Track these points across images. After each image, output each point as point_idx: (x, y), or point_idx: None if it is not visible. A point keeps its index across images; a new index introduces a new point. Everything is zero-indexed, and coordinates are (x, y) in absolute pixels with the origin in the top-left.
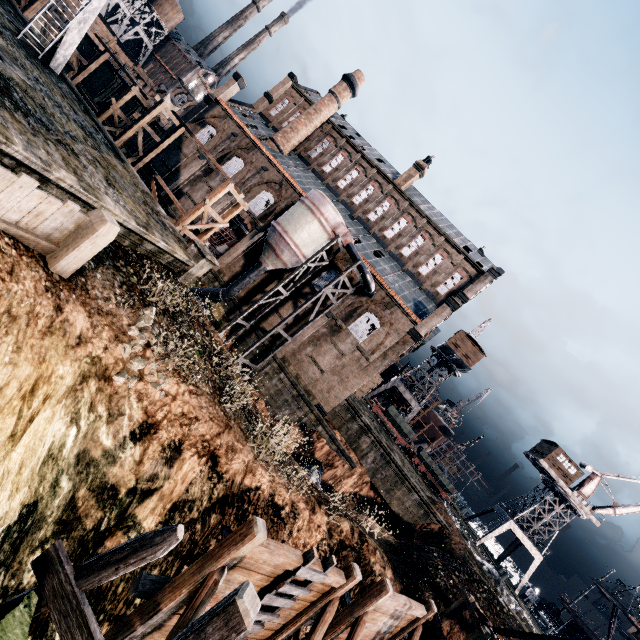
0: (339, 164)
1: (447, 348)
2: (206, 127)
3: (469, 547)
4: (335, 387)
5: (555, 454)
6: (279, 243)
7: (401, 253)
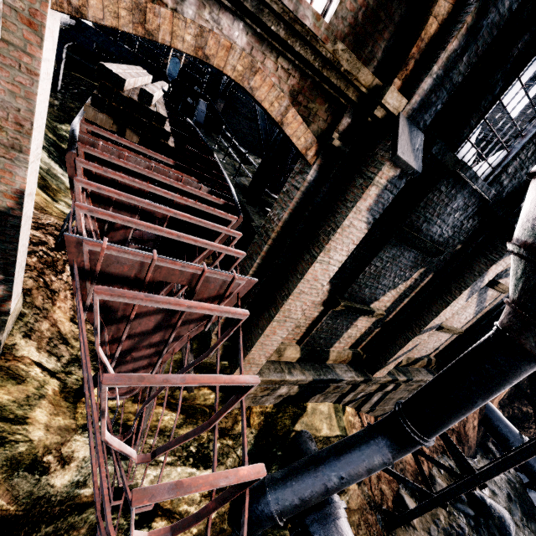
0: None
1: None
2: None
3: None
4: None
5: None
6: None
7: None
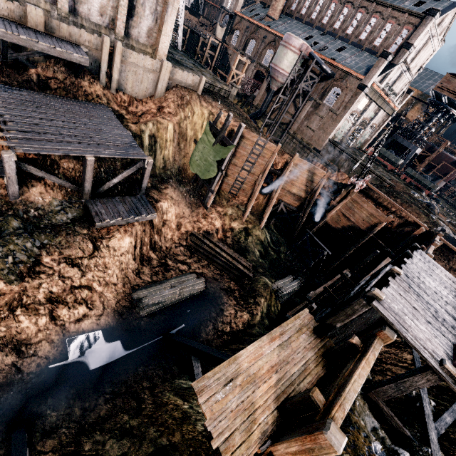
0: (310, 3)
1: (436, 94)
2: (234, 33)
3: (414, 195)
4: (321, 136)
5: None
6: (274, 73)
7: (359, 39)
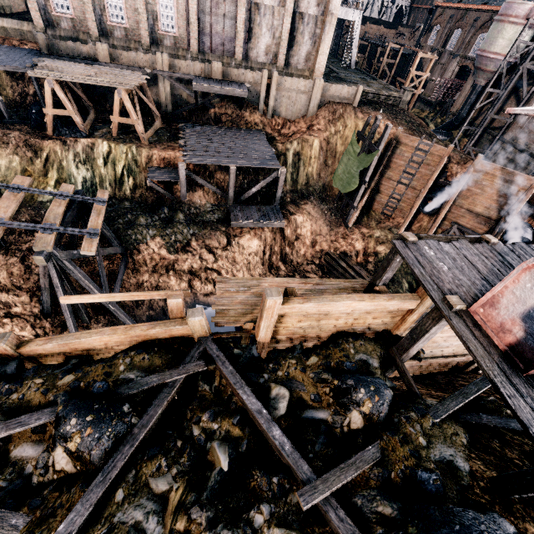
0: None
1: None
2: (433, 30)
3: None
4: None
5: None
6: (481, 62)
7: None
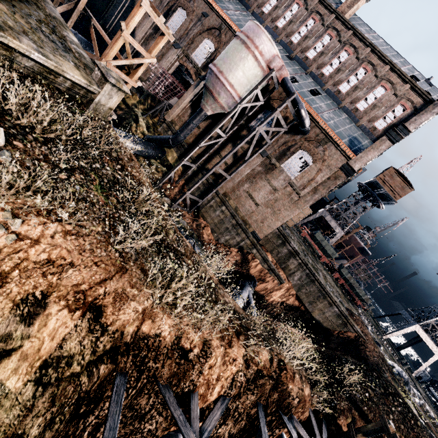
0: (279, 1)
1: (374, 184)
2: None
3: (381, 352)
4: (268, 218)
5: None
6: (215, 85)
7: (339, 90)
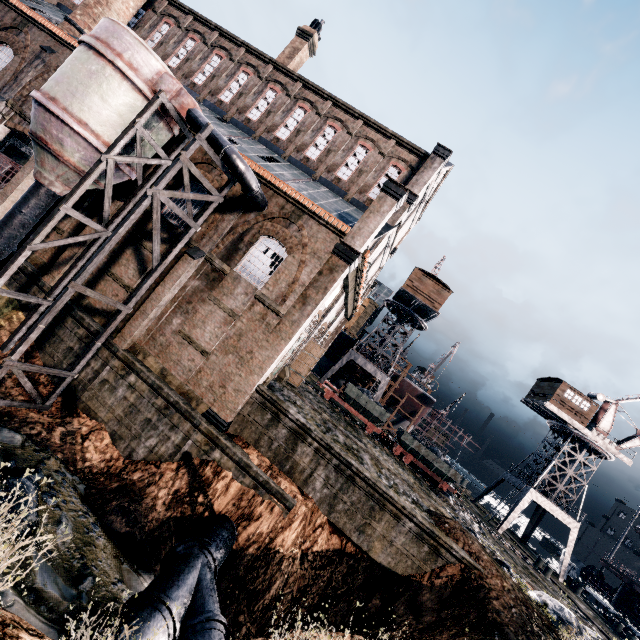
0: (190, 52)
1: (404, 295)
2: None
3: (514, 581)
4: (232, 374)
5: (561, 391)
6: (47, 125)
7: (306, 156)
